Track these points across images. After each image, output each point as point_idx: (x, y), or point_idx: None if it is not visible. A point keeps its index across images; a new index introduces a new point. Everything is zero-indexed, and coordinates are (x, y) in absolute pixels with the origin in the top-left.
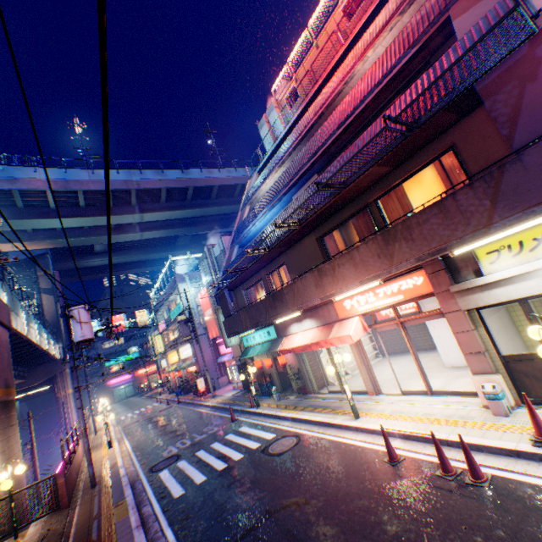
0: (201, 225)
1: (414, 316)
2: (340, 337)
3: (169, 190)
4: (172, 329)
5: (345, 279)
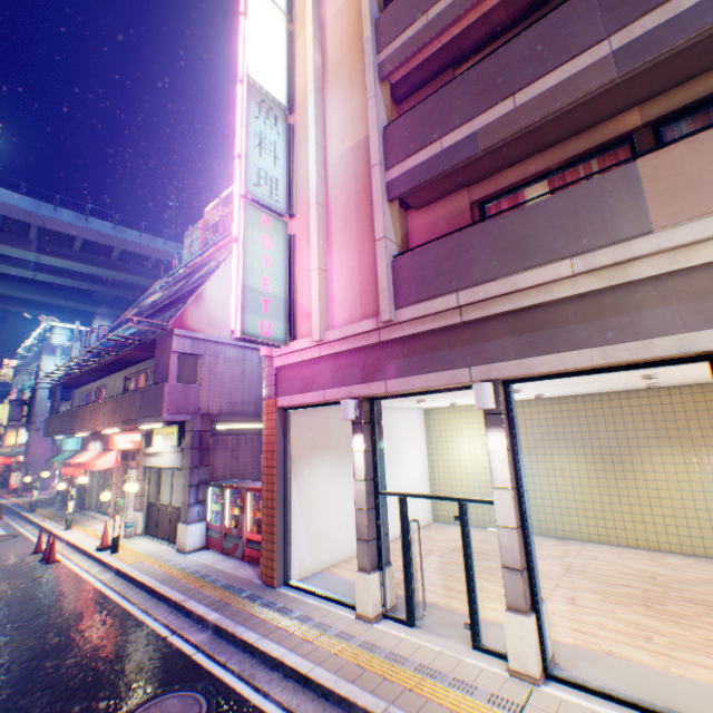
0: (126, 290)
1: None
2: (95, 463)
3: (89, 242)
4: None
5: (101, 420)
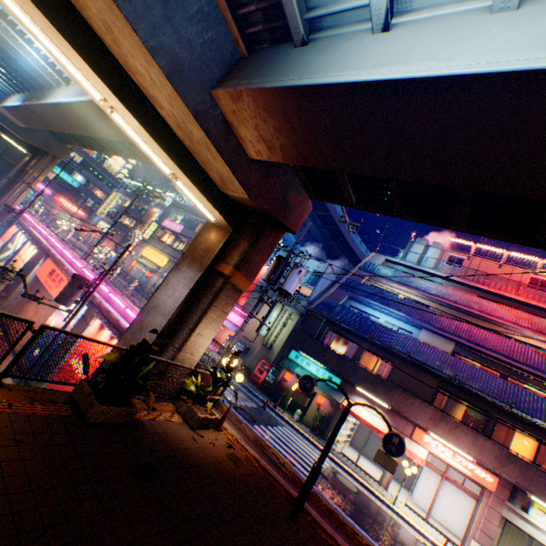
0: None
1: (458, 482)
2: (413, 453)
3: None
4: (180, 238)
5: (458, 439)
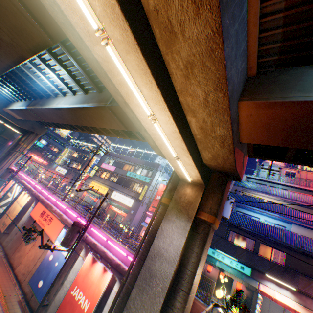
0: None
1: None
2: None
3: None
4: (113, 174)
5: None
